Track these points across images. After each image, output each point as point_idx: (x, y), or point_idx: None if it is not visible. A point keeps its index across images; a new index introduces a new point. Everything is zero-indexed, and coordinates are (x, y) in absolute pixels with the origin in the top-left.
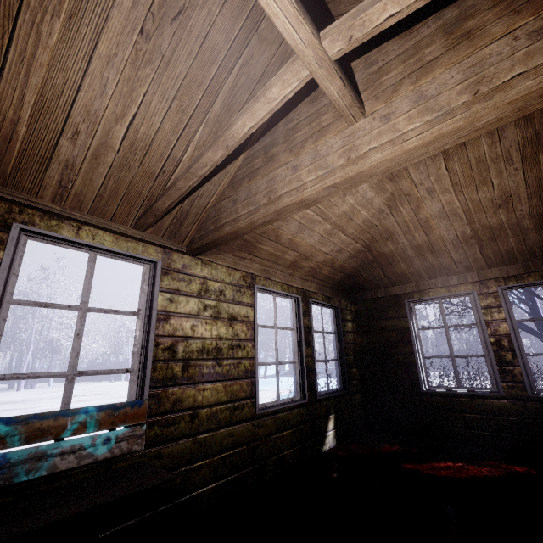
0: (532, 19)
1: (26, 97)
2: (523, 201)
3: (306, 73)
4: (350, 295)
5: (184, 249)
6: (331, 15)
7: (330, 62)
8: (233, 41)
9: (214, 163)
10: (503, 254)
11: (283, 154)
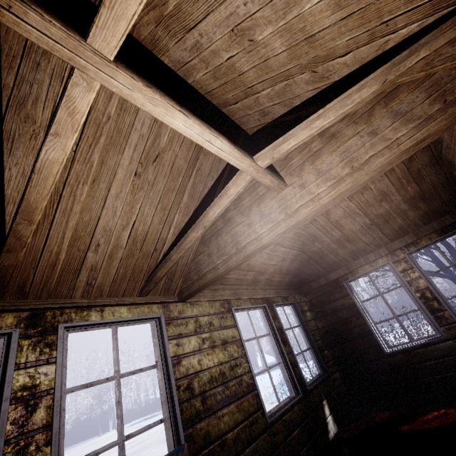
0: (366, 126)
1: (66, 235)
2: (395, 194)
3: (249, 177)
4: (300, 289)
5: (176, 298)
6: (242, 129)
7: (263, 169)
8: (189, 161)
9: (196, 238)
10: (397, 230)
11: (237, 217)
